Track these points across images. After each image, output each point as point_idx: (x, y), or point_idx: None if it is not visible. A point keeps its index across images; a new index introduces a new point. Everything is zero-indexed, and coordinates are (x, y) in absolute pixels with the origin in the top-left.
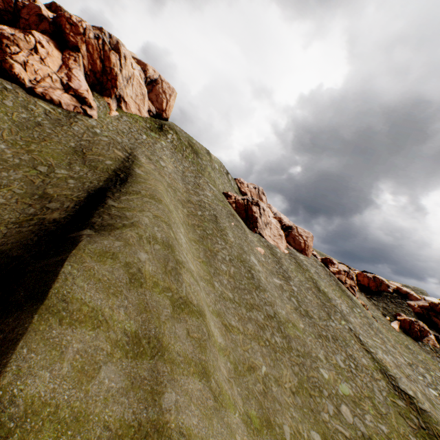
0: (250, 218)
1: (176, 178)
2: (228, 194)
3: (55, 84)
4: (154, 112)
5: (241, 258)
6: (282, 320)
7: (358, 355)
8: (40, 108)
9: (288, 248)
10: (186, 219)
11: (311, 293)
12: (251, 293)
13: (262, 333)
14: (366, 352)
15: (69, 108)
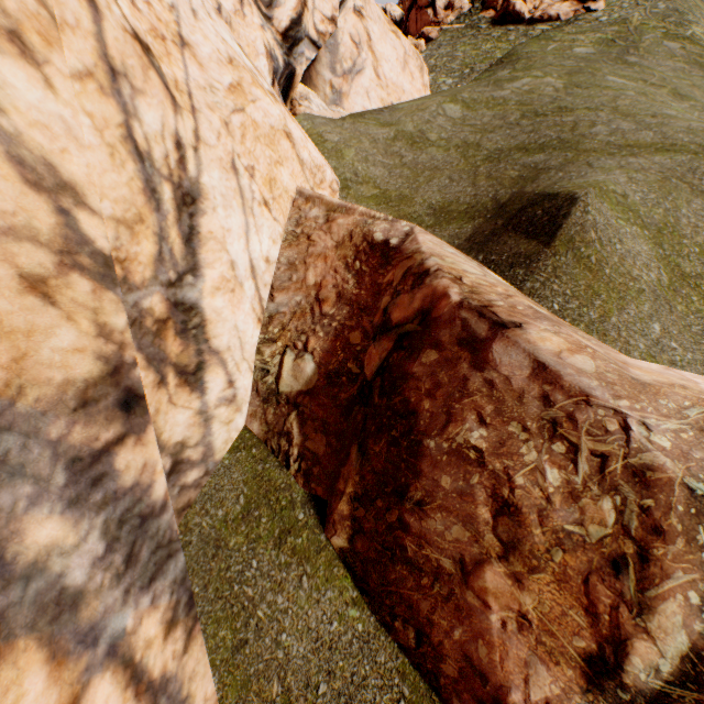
0: None
1: None
2: None
3: (552, 1)
4: None
5: None
6: None
7: None
8: (537, 32)
9: None
10: None
11: None
12: None
13: None
14: None
15: (567, 19)
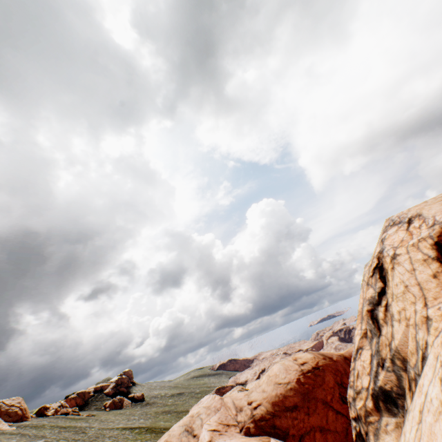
0: None
1: None
2: None
3: None
4: None
5: None
6: None
7: (112, 433)
8: None
9: (10, 425)
10: None
11: (65, 431)
12: None
13: None
14: (113, 429)
15: None
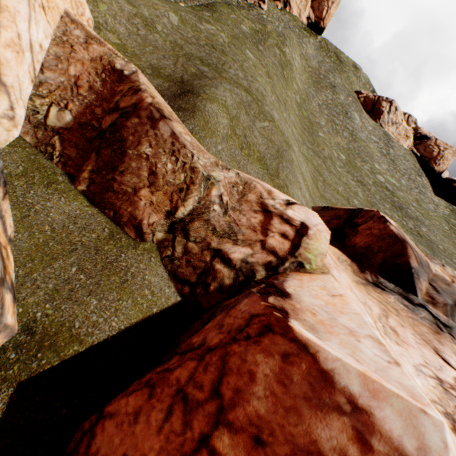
0: (375, 111)
1: (311, 59)
2: (360, 92)
3: None
4: (312, 20)
5: (343, 105)
6: (357, 137)
7: (431, 196)
8: None
9: (412, 151)
10: (307, 71)
11: (411, 164)
12: (339, 115)
13: (333, 124)
14: (445, 202)
15: (250, 3)
